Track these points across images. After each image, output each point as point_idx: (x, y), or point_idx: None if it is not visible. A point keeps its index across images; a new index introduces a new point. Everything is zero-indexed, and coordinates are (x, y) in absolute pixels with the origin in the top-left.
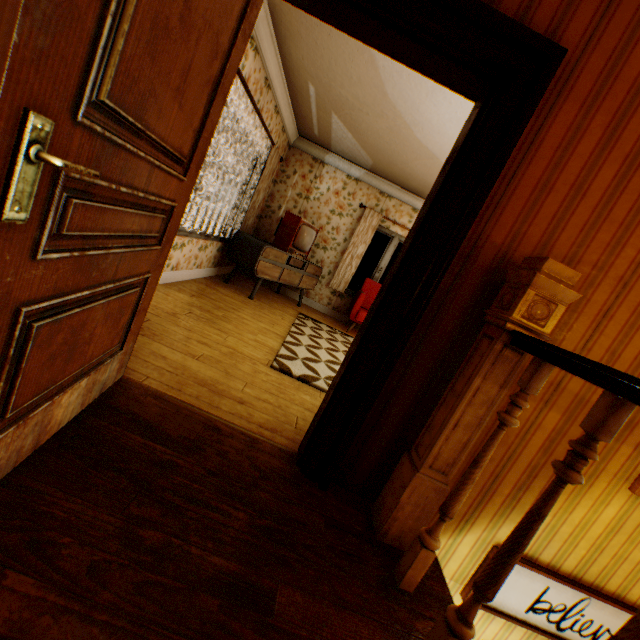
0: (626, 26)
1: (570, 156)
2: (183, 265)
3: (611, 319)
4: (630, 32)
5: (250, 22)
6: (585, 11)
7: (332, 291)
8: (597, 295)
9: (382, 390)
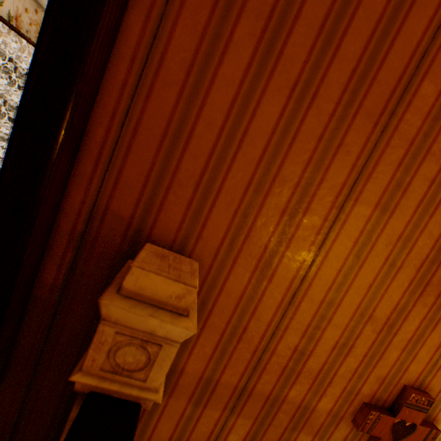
0: None
1: (213, 82)
2: None
3: (300, 305)
4: None
5: None
6: None
7: None
8: (279, 277)
9: (0, 423)
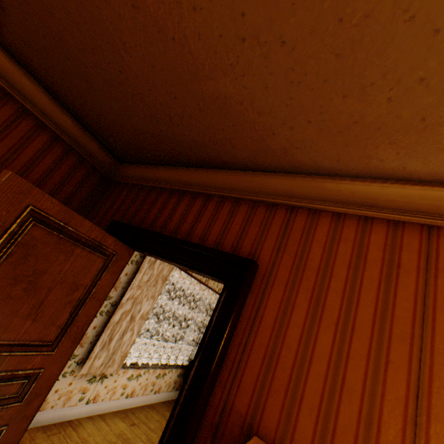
0: (300, 239)
1: (288, 324)
2: (139, 391)
3: None
4: (304, 241)
5: (119, 266)
6: (272, 236)
7: None
8: None
9: None
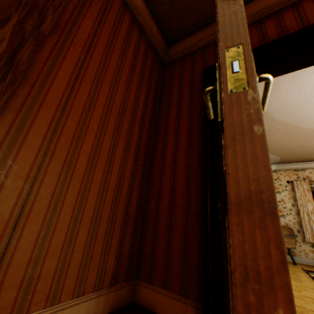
0: None
1: None
2: None
3: None
4: None
5: None
6: None
7: (310, 244)
8: None
9: None
